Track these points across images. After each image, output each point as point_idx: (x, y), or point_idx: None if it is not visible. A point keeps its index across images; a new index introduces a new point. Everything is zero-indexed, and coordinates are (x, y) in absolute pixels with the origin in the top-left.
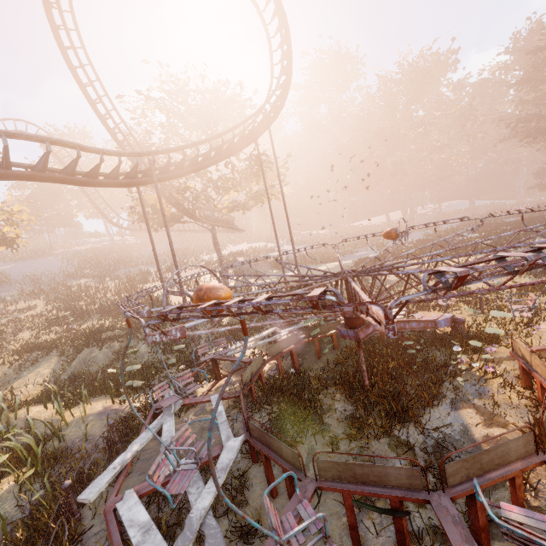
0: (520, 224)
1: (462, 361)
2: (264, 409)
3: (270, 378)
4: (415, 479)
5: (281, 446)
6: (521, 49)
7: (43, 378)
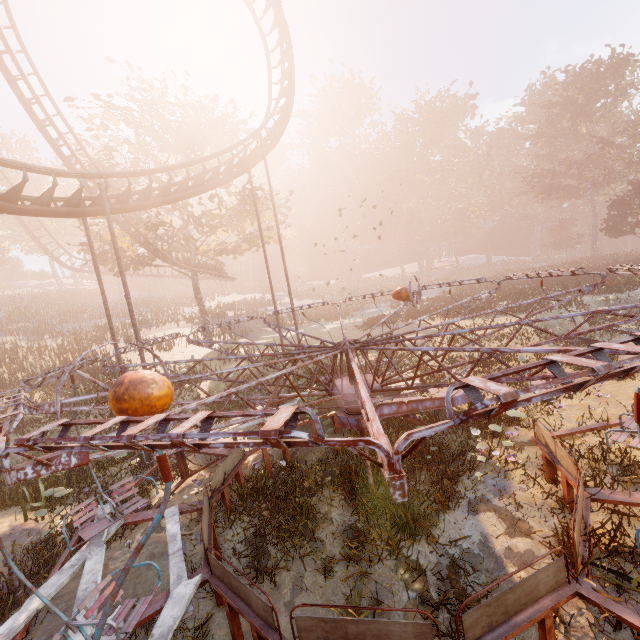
0: (537, 284)
1: (481, 449)
2: (240, 521)
3: (253, 473)
4: (425, 638)
5: (250, 594)
6: (536, 102)
7: None
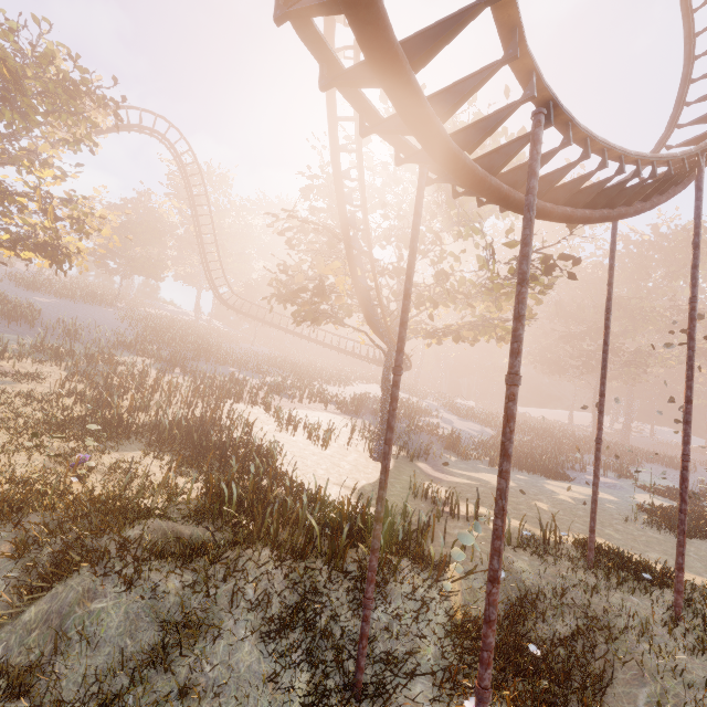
0: None
1: None
2: None
3: None
4: None
5: None
6: None
7: None
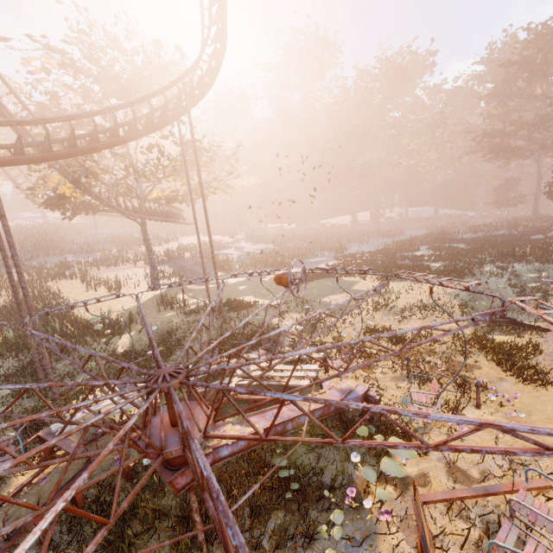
0: (474, 244)
1: (352, 493)
2: None
3: None
4: None
5: None
6: (495, 61)
7: None
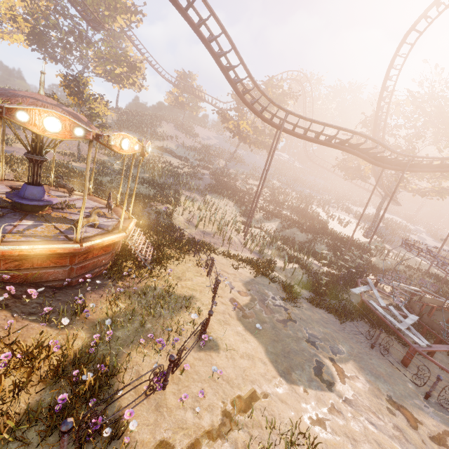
0: None
1: None
2: None
3: None
4: None
5: (444, 331)
6: None
7: (273, 229)
